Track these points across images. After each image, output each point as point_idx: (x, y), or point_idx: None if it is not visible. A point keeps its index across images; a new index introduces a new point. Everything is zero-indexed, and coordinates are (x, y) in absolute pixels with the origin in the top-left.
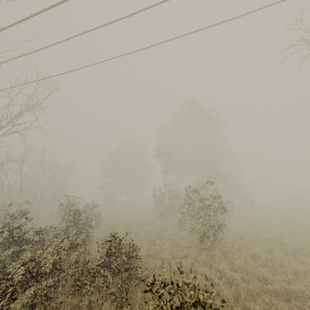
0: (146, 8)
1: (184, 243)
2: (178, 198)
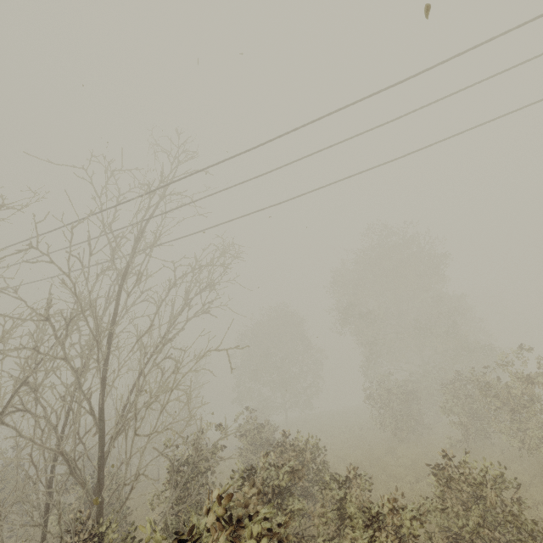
0: (429, 104)
1: (519, 476)
2: (417, 398)
